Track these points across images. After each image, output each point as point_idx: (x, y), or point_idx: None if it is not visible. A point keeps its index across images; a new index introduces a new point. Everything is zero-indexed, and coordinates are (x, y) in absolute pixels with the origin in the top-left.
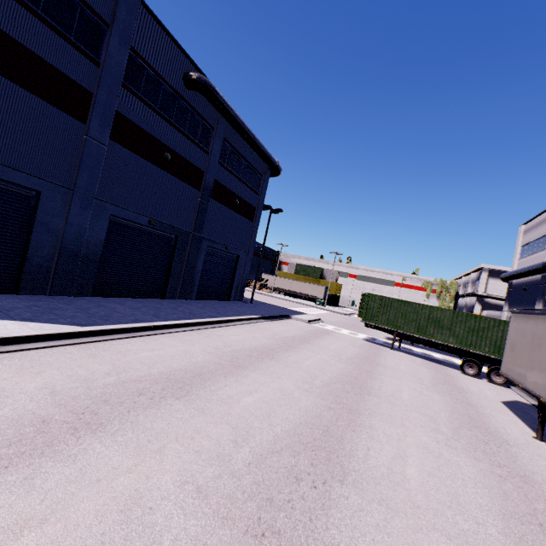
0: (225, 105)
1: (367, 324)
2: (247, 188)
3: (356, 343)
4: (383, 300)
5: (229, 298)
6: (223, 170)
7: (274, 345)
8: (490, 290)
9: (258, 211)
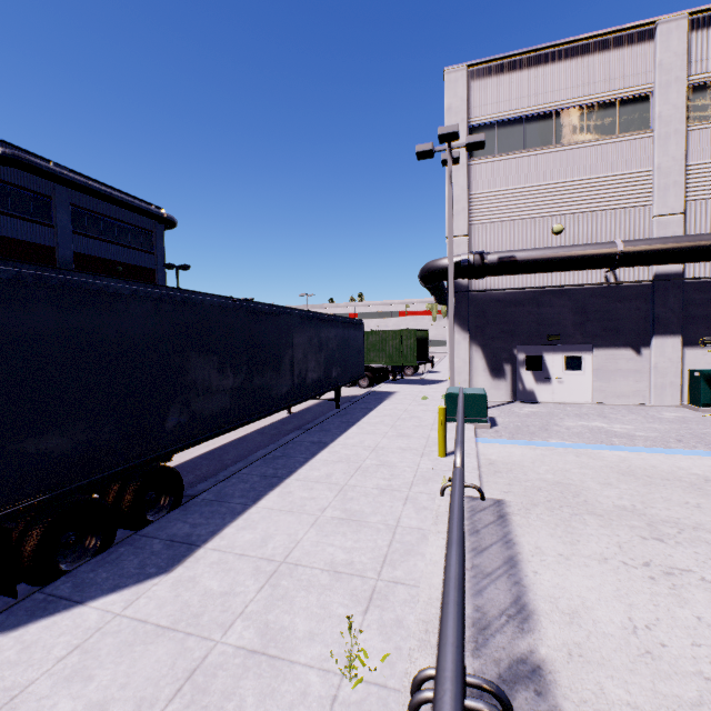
0: (51, 172)
1: None
2: (133, 250)
3: None
4: None
5: None
6: (85, 239)
7: None
8: None
9: (159, 272)
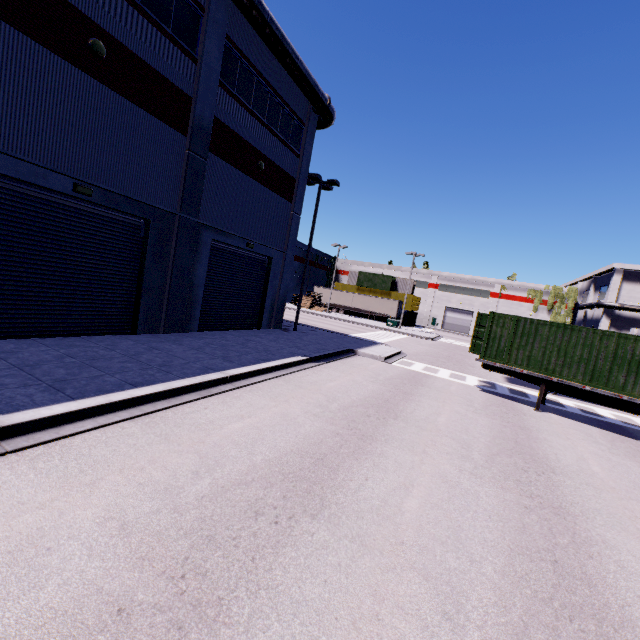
0: None
1: (487, 365)
2: (279, 142)
3: (474, 401)
4: (520, 324)
5: (259, 324)
6: (232, 101)
7: (327, 438)
8: (624, 299)
9: (299, 184)
